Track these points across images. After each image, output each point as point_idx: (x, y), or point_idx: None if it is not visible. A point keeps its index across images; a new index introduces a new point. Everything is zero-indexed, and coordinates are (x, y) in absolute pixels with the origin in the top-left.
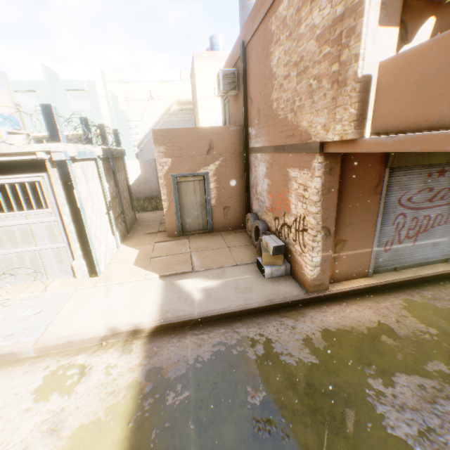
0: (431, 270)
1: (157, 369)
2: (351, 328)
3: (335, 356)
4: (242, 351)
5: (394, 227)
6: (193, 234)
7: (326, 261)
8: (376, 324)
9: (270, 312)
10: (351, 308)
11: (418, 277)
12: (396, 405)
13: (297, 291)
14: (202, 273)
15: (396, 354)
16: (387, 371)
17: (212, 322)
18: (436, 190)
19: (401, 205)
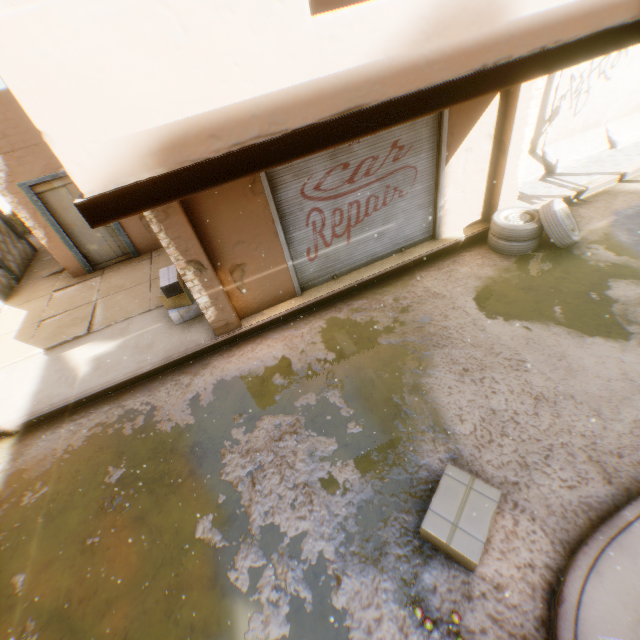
0: (377, 269)
1: (22, 472)
2: (249, 372)
3: (214, 411)
4: (119, 429)
5: (311, 229)
6: (111, 265)
7: (219, 298)
8: (278, 361)
9: (170, 371)
10: (264, 344)
11: (356, 284)
12: (243, 451)
13: (206, 337)
14: (102, 333)
15: (276, 395)
16: (257, 417)
17: (99, 400)
18: (355, 165)
19: (310, 198)
